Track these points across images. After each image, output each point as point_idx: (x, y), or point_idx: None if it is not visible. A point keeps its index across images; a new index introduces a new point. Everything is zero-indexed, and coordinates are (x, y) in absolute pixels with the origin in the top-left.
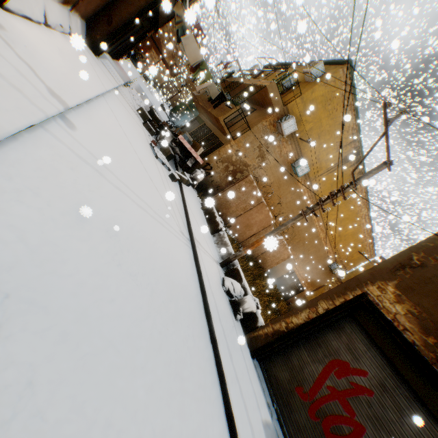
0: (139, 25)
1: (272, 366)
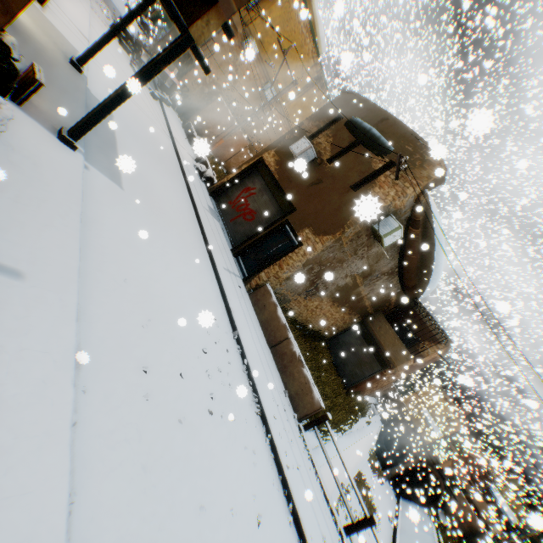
0: None
1: (220, 199)
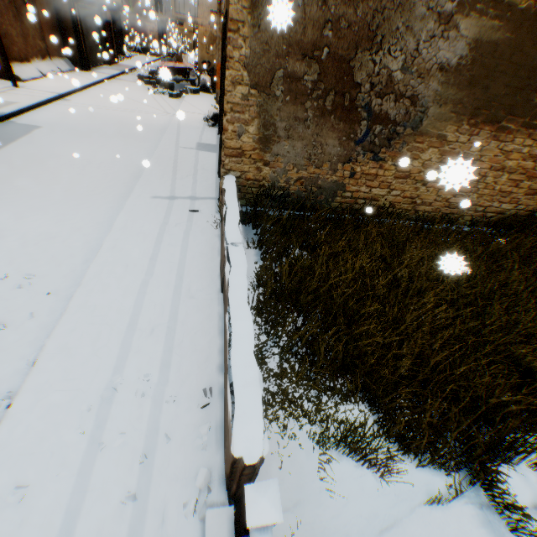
0: (81, 24)
1: None
